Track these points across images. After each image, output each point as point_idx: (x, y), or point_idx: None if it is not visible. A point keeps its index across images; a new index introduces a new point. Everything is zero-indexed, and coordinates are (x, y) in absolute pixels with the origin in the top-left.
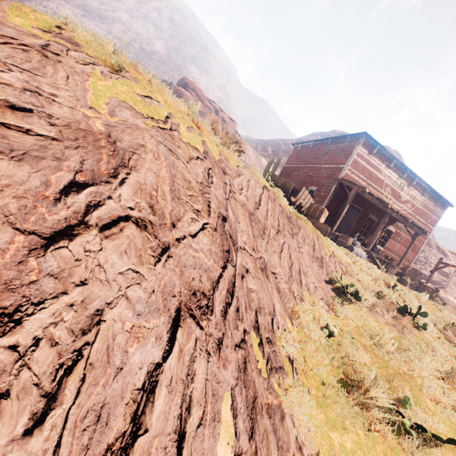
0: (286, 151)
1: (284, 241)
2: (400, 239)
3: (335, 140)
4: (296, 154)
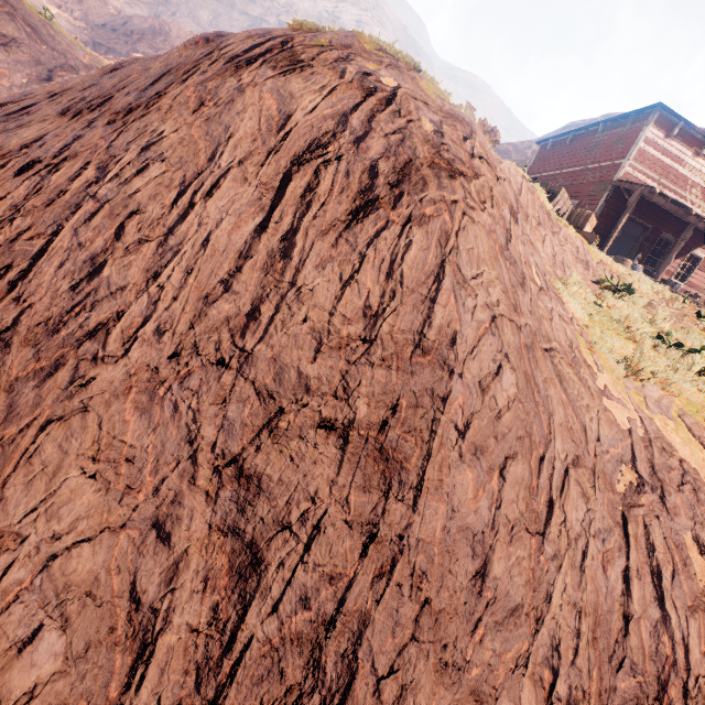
0: (520, 162)
1: (546, 234)
2: None
3: (610, 124)
4: (543, 157)
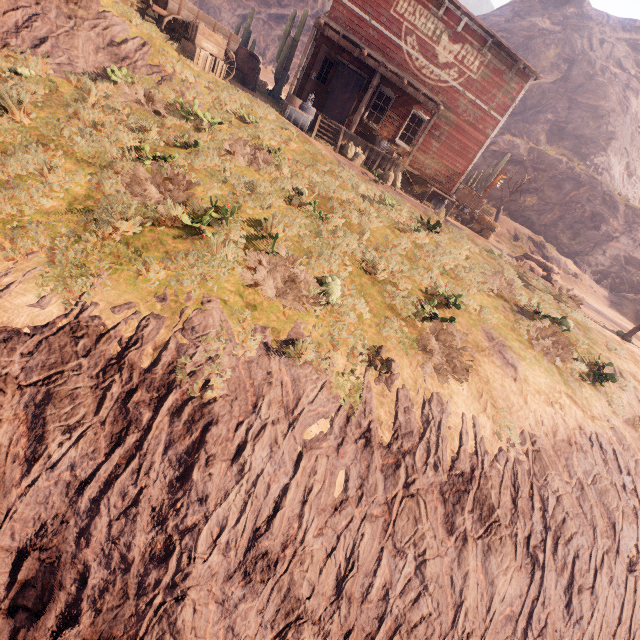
0: None
1: (30, 7)
2: (440, 134)
3: None
4: None
